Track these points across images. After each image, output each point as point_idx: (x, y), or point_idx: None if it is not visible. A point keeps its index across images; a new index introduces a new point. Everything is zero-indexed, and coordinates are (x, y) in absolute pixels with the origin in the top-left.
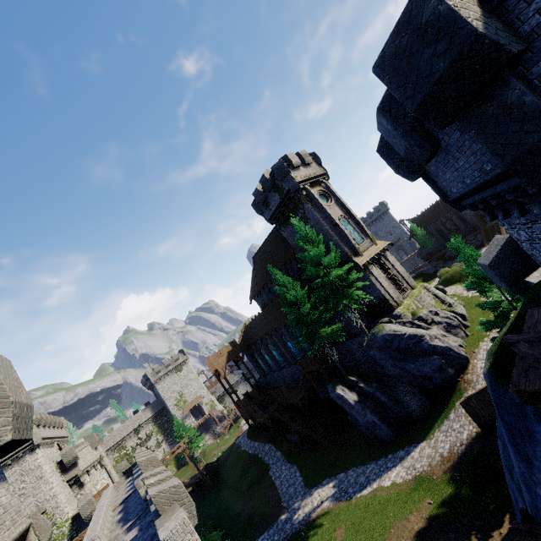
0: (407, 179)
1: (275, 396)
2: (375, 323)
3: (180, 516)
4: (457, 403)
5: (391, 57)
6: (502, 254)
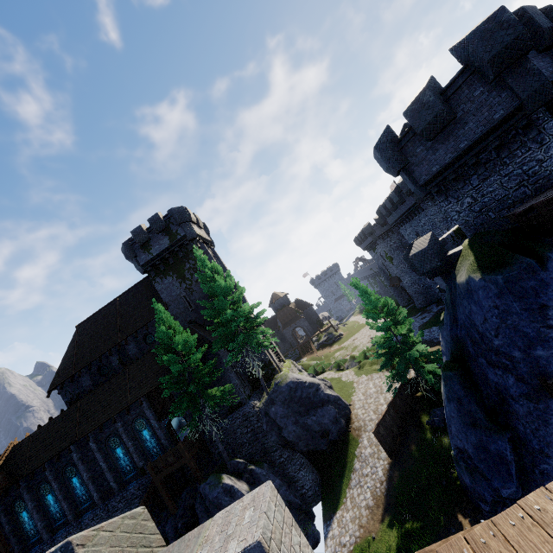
0: (395, 168)
1: None
2: (257, 393)
3: (252, 497)
4: (357, 450)
5: (481, 32)
6: (432, 241)
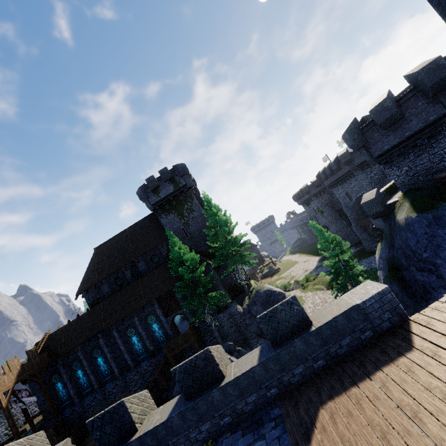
0: (358, 146)
1: None
2: (235, 300)
3: (362, 285)
4: None
5: (427, 69)
6: (377, 194)
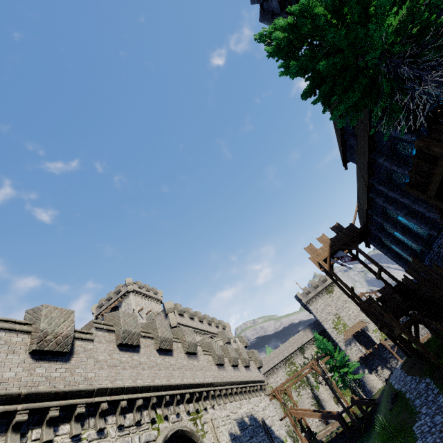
0: None
1: (415, 288)
2: None
3: None
4: None
5: None
6: None
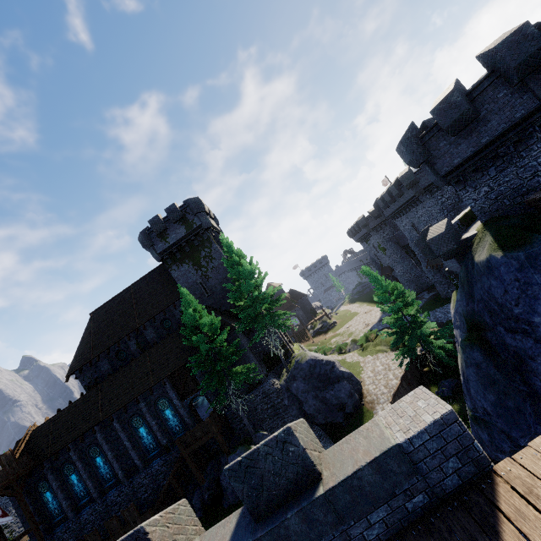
0: (418, 161)
1: None
2: (272, 373)
3: (412, 396)
4: None
5: (509, 42)
6: (448, 226)
